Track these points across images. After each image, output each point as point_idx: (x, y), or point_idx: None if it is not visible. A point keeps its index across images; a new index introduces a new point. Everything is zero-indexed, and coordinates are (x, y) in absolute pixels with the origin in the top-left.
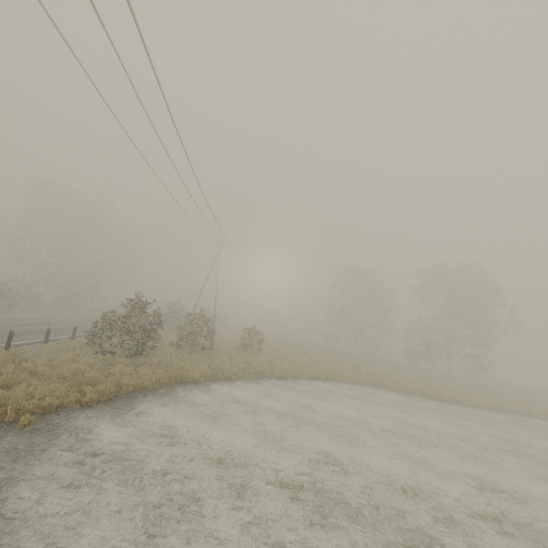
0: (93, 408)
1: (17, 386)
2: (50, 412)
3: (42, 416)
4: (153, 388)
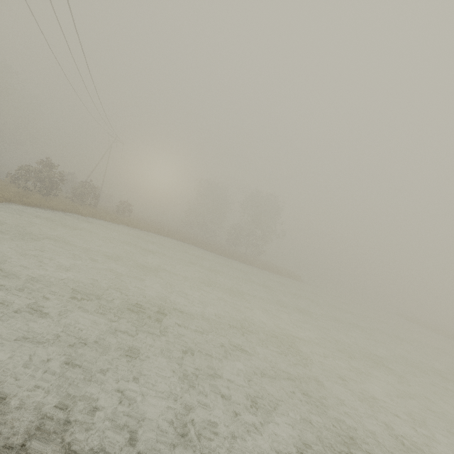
0: (29, 207)
1: None
2: (8, 202)
3: (5, 202)
4: (58, 210)
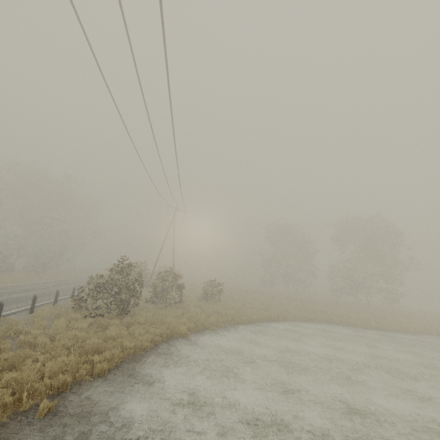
0: (105, 378)
1: (22, 364)
2: (65, 391)
3: (58, 398)
4: (150, 347)
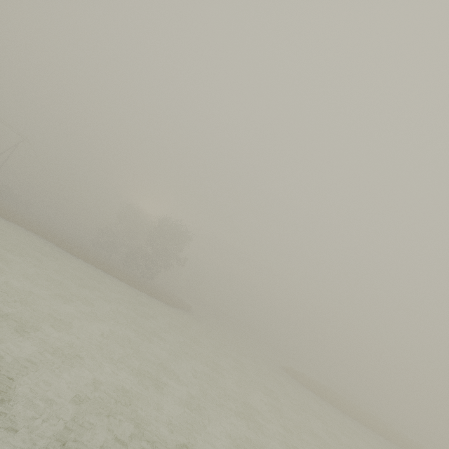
0: None
1: None
2: None
3: None
4: None
